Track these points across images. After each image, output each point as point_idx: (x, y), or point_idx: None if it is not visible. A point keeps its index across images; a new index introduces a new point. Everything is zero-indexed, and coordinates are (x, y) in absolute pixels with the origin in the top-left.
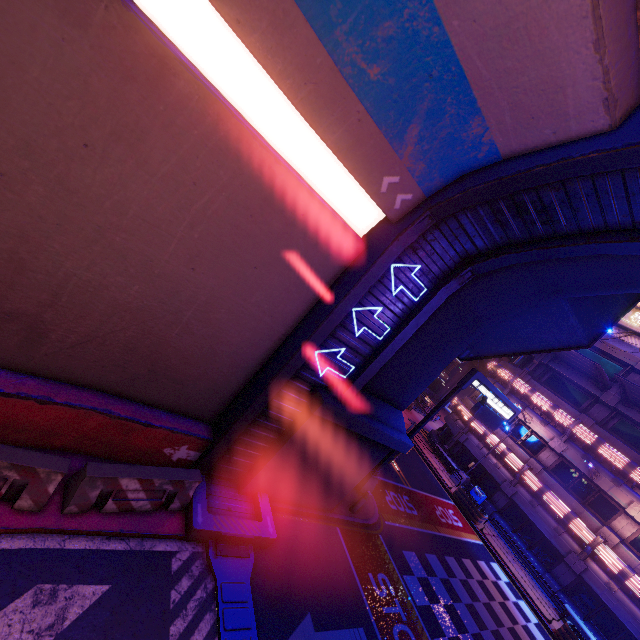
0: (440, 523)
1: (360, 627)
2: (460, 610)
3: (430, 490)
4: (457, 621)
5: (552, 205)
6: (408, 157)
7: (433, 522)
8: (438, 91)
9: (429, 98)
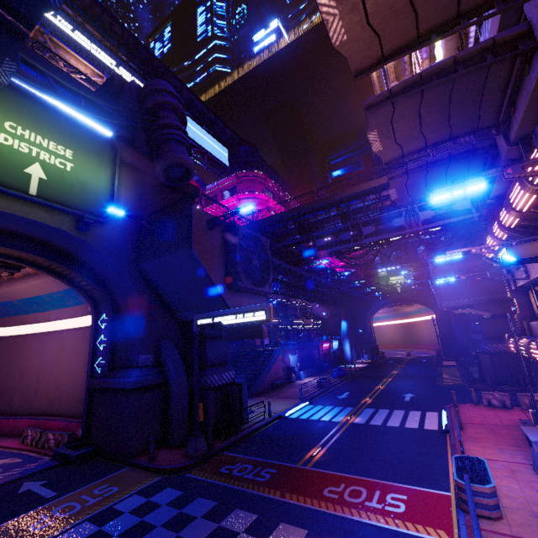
0: (310, 494)
1: (57, 493)
2: (158, 533)
3: (374, 474)
4: (135, 533)
5: (80, 280)
6: (86, 302)
7: (289, 490)
8: (73, 293)
9: (75, 294)
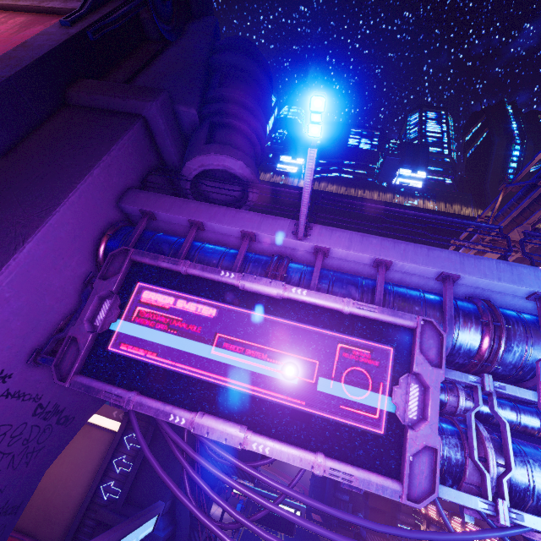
0: None
1: None
2: None
3: None
4: None
5: None
6: None
7: None
8: None
9: None
